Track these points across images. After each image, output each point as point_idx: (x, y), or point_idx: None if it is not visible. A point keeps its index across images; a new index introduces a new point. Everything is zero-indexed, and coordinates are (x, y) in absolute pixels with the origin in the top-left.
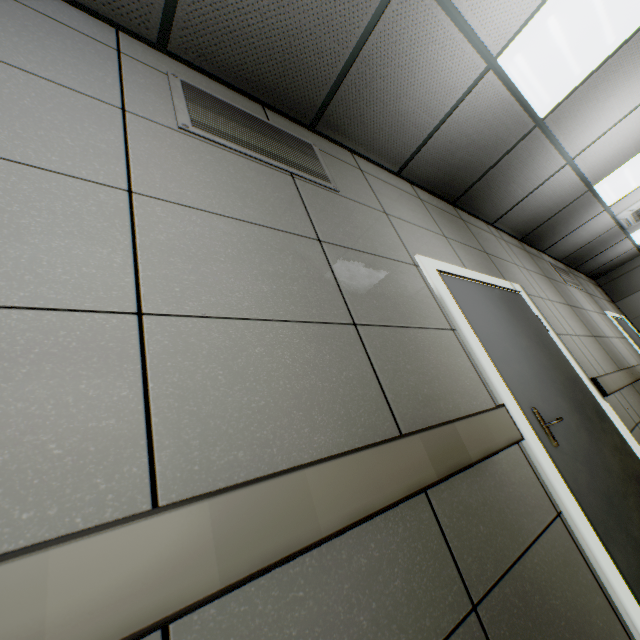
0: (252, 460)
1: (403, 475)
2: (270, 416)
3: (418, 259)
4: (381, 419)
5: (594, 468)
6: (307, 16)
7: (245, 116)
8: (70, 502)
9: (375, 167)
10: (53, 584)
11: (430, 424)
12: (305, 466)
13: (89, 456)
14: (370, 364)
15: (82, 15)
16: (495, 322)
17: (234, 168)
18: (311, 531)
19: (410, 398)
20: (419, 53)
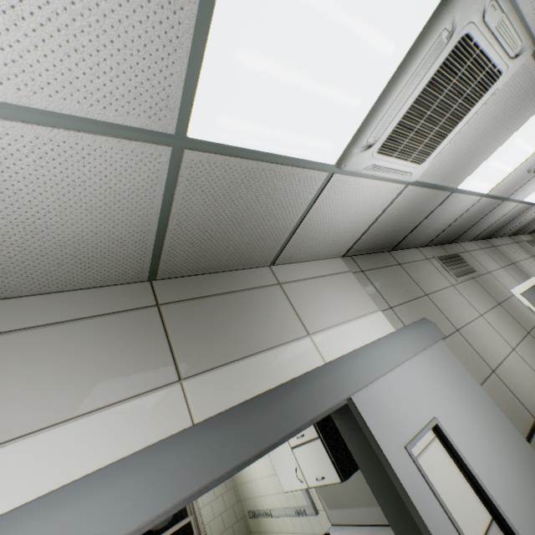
0: None
1: None
2: None
3: (512, 291)
4: None
5: None
6: (468, 222)
7: (448, 258)
8: None
9: (464, 243)
10: None
11: None
12: None
13: None
14: None
15: (414, 250)
16: None
17: (471, 288)
18: None
19: None
20: (497, 212)
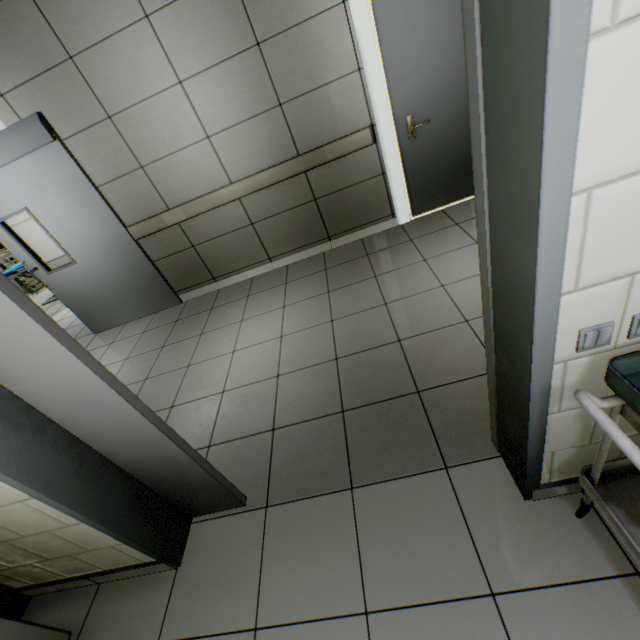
0: (248, 171)
1: (291, 171)
2: (250, 159)
3: None
4: (290, 151)
5: (447, 147)
6: None
7: None
8: (218, 183)
9: None
10: (221, 195)
11: (315, 147)
12: (259, 173)
13: (217, 175)
14: (287, 126)
15: None
16: (427, 29)
17: (200, 12)
18: (262, 187)
19: (307, 137)
20: None
